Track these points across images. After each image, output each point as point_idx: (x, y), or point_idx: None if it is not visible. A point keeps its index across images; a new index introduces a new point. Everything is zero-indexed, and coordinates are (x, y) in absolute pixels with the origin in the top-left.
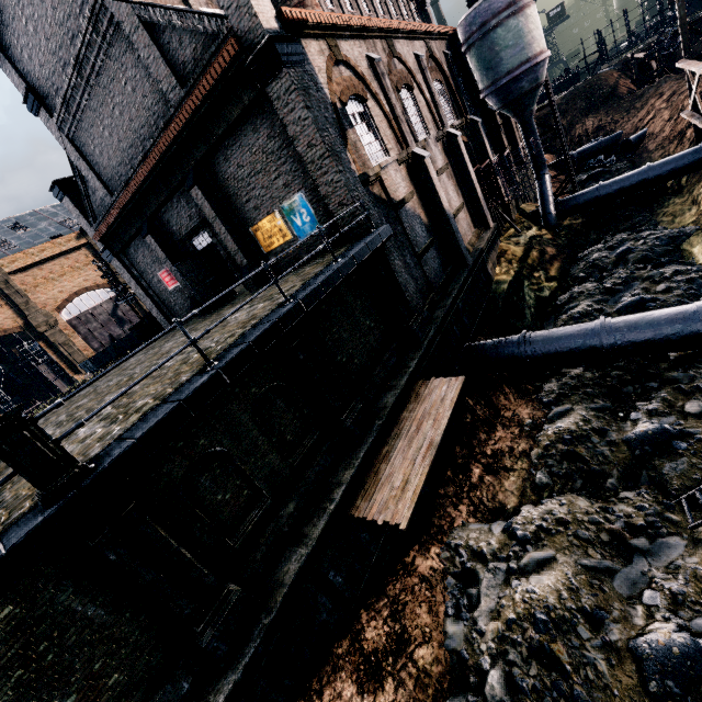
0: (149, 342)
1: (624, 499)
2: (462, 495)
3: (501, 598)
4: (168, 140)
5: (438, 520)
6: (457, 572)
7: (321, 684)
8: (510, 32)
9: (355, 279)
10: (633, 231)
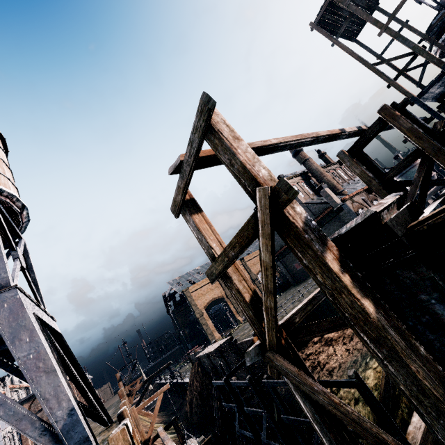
0: None
1: None
2: None
3: None
4: None
5: None
6: None
7: None
8: (412, 172)
9: None
10: None
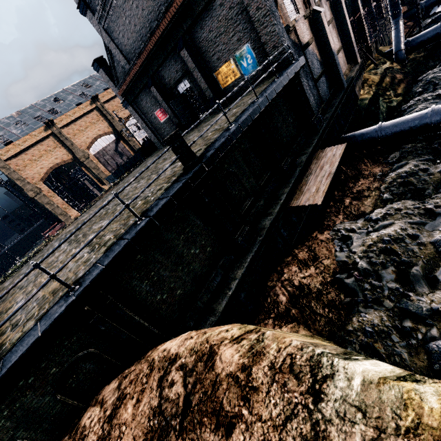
0: (210, 111)
1: (435, 198)
2: (339, 211)
3: (365, 240)
4: (168, 20)
5: (326, 222)
6: (340, 237)
7: (282, 268)
8: None
9: (283, 93)
10: None
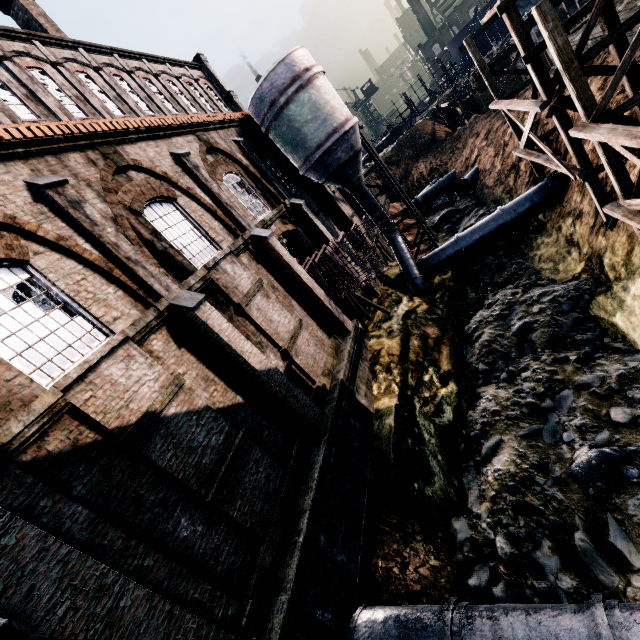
0: None
1: None
2: None
3: None
4: None
5: None
6: None
7: None
8: (305, 106)
9: None
10: (515, 287)
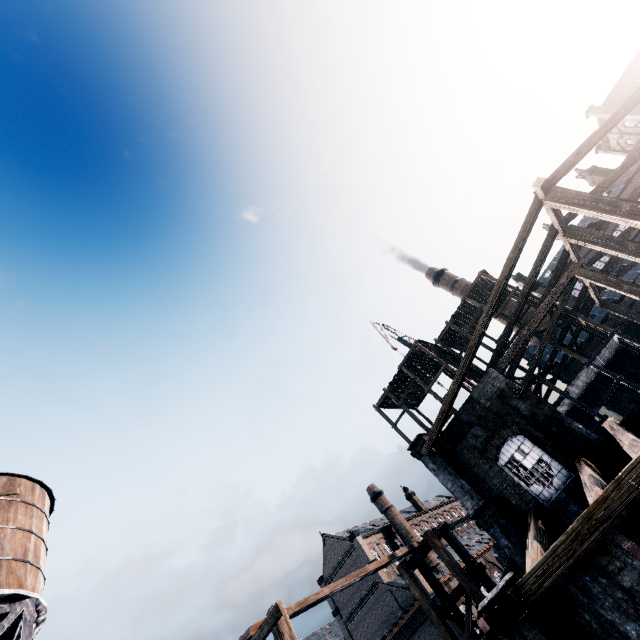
0: None
1: None
2: None
3: None
4: (396, 630)
5: None
6: None
7: None
8: None
9: None
10: None
